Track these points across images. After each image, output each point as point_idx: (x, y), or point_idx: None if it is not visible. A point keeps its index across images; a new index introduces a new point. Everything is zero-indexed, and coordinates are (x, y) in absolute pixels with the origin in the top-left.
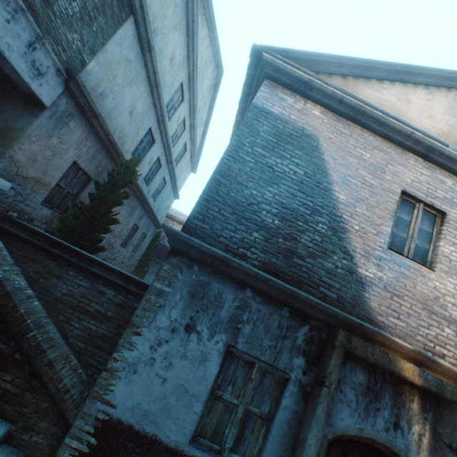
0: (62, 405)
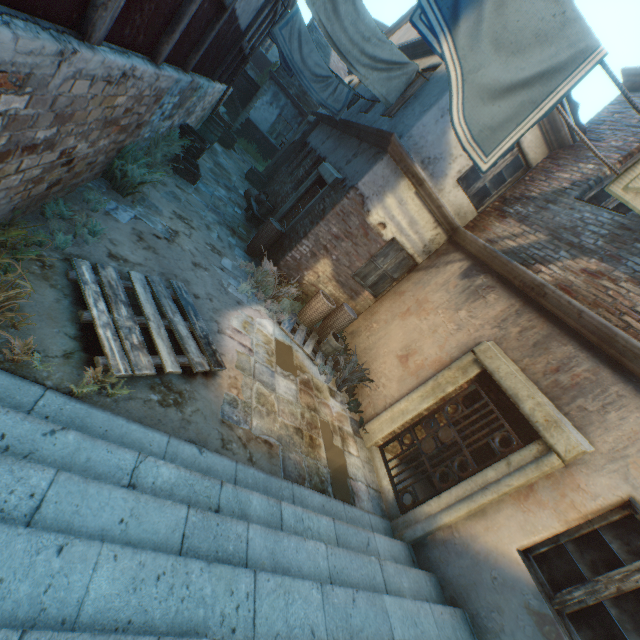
0: (239, 111)
